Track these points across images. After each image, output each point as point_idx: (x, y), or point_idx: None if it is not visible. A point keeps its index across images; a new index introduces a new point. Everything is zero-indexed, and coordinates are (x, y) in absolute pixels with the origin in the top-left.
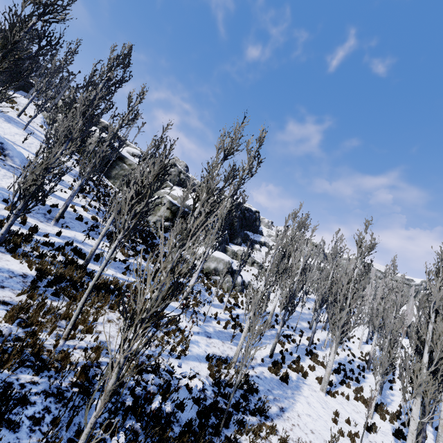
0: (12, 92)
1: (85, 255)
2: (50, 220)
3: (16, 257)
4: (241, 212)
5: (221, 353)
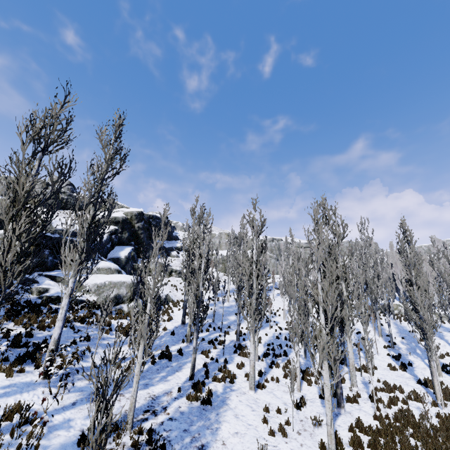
0: None
1: None
2: None
3: None
4: (145, 221)
5: (114, 415)
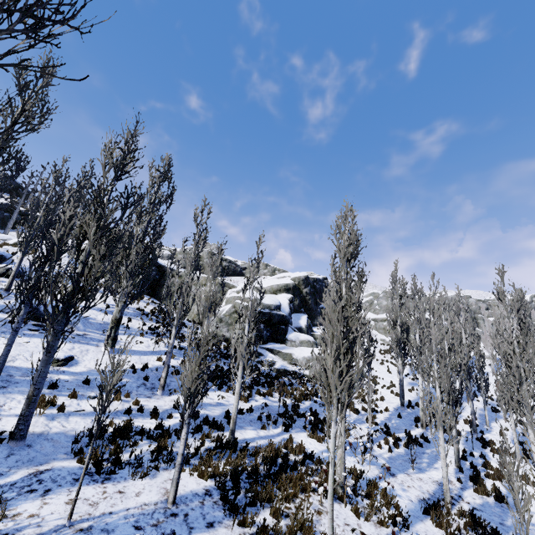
0: (10, 232)
1: (221, 423)
2: (153, 390)
3: (182, 469)
4: (310, 286)
5: (422, 493)
